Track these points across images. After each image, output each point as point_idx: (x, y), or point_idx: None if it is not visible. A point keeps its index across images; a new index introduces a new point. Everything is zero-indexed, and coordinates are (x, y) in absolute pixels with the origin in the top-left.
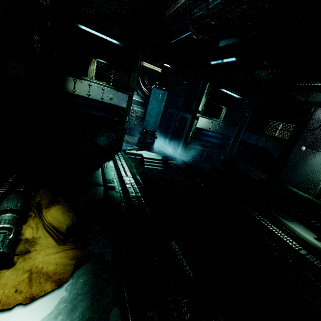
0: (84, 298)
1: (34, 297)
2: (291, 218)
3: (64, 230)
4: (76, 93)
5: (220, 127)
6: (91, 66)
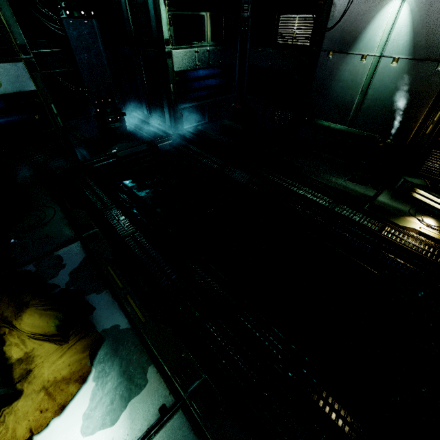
0: (115, 377)
1: (63, 405)
2: (324, 165)
3: (55, 332)
4: None
5: (212, 55)
6: None
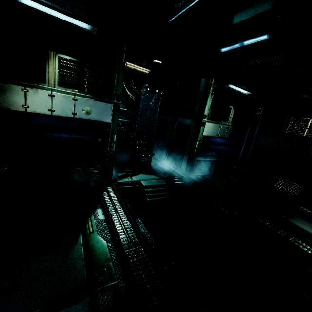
0: None
1: None
2: None
3: None
4: (31, 109)
5: (229, 131)
6: (49, 66)
